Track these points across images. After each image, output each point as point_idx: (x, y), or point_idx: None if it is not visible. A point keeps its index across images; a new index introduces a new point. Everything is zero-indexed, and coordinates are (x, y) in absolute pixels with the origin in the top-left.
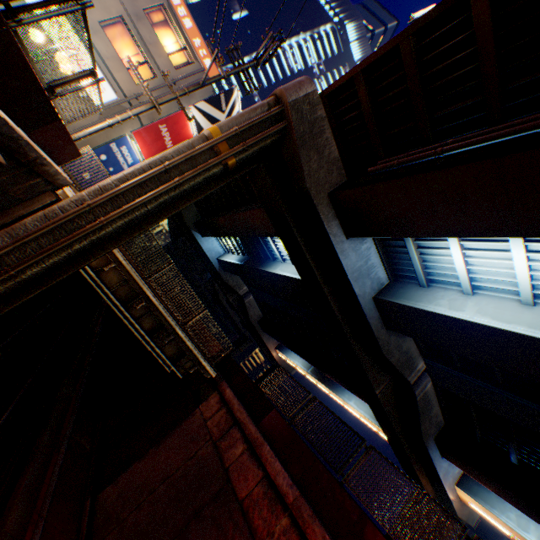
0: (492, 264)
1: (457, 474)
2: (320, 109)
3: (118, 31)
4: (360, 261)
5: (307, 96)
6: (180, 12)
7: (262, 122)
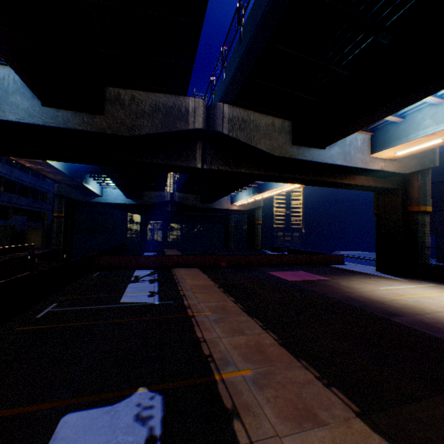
0: None
1: (365, 145)
2: None
3: None
4: None
5: None
6: None
7: None
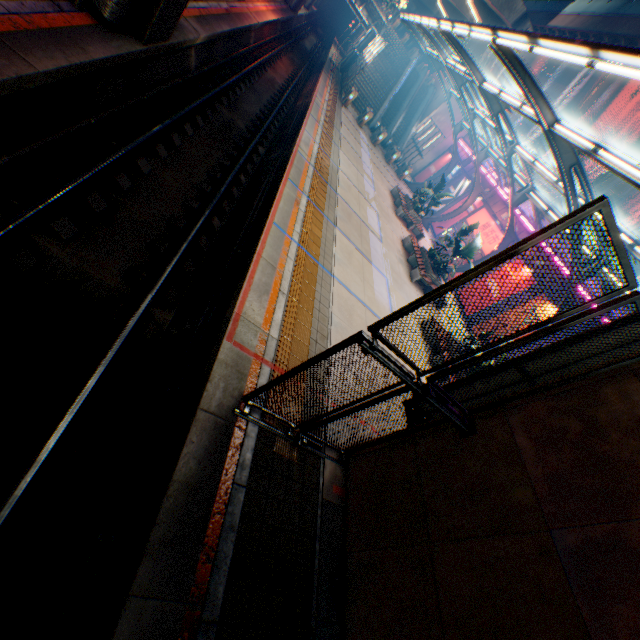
0: None
1: None
2: None
3: None
4: None
5: None
6: None
7: None
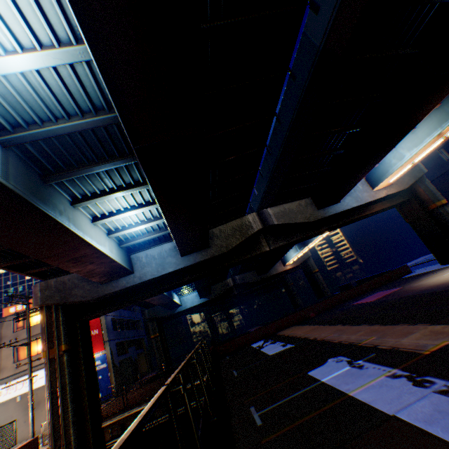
0: (140, 214)
1: (364, 186)
2: (51, 282)
3: (22, 350)
4: (153, 264)
5: (42, 290)
6: (20, 308)
7: (50, 320)
